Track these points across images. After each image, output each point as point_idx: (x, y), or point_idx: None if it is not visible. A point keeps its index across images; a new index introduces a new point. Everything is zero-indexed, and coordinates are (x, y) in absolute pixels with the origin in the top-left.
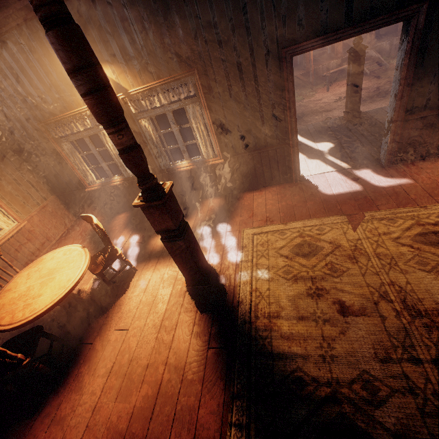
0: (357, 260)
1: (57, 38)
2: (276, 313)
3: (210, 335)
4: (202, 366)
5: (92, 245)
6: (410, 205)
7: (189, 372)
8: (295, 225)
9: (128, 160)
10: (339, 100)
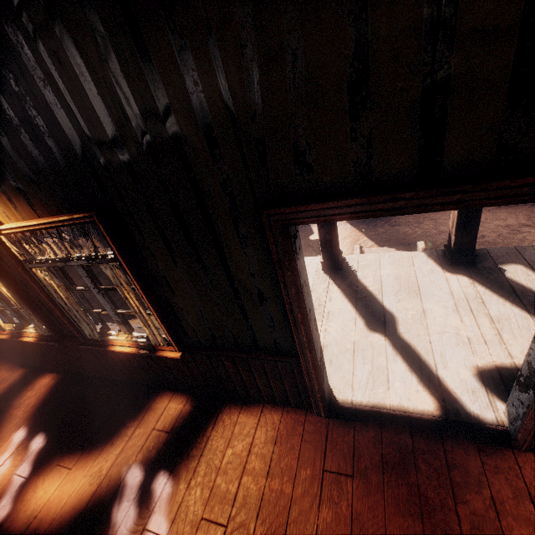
0: None
1: None
2: None
3: None
4: None
5: None
6: None
7: None
8: None
9: None
10: None
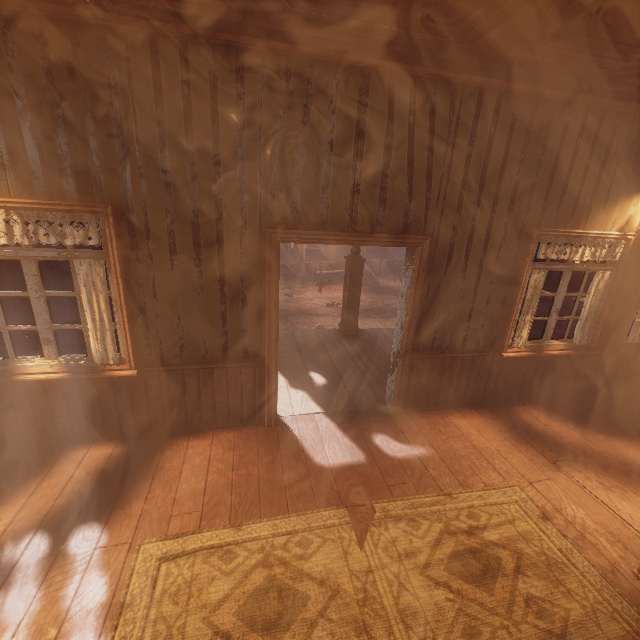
0: (371, 636)
1: None
2: None
3: None
4: None
5: None
6: (432, 489)
7: None
8: (257, 530)
9: None
10: (332, 305)
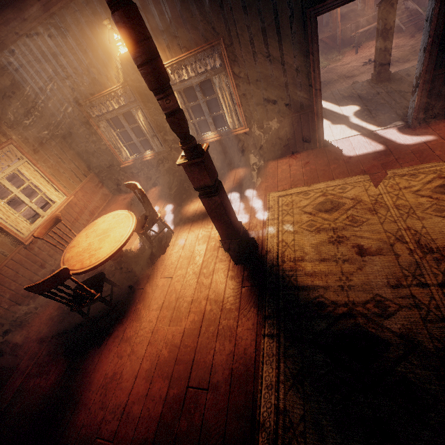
0: (377, 212)
1: (121, 17)
2: (300, 257)
3: (243, 277)
4: (237, 299)
5: None
6: (434, 161)
7: (227, 304)
8: (318, 186)
9: (174, 123)
10: (368, 63)
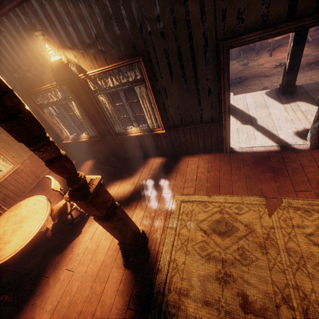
0: (267, 251)
1: None
2: (186, 290)
3: (131, 297)
4: None
5: (65, 185)
6: None
7: None
8: (217, 199)
9: (52, 169)
10: (279, 66)
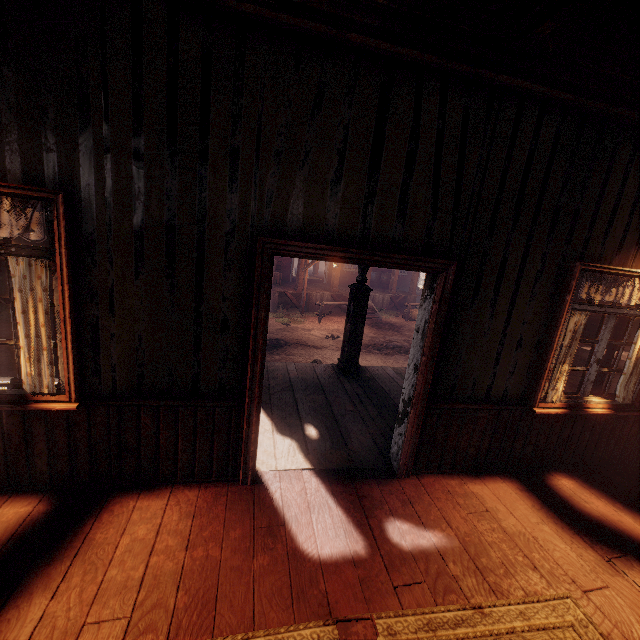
0: None
1: None
2: None
3: None
4: None
5: None
6: (454, 596)
7: None
8: None
9: None
10: (331, 338)
